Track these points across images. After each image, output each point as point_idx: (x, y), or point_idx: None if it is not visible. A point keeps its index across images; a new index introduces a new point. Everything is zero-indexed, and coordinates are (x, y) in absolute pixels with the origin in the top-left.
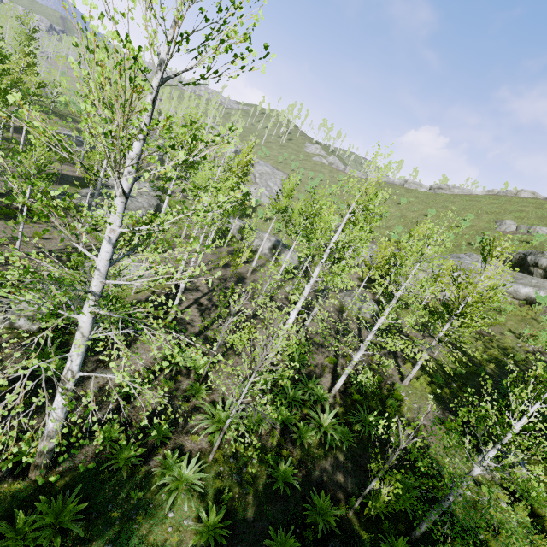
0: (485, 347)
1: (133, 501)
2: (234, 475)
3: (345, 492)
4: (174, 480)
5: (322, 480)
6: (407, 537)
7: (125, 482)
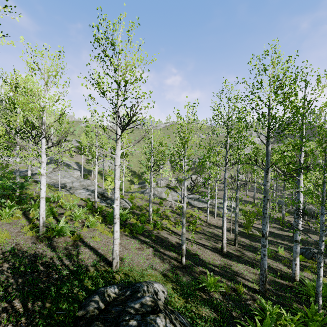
0: None
1: None
2: None
3: None
4: None
5: None
6: None
7: None
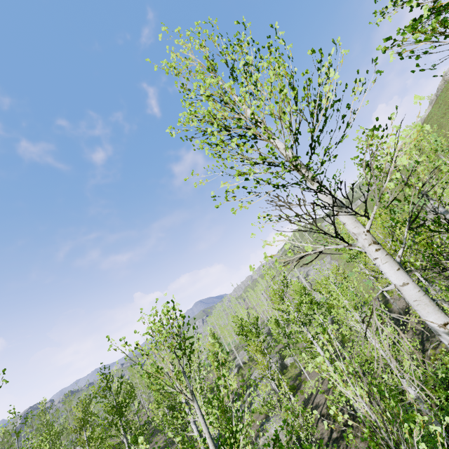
0: None
1: None
2: None
3: None
4: None
5: None
6: None
7: None
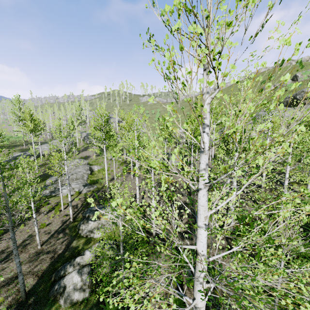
0: None
1: None
2: None
3: None
4: None
5: None
6: None
7: None
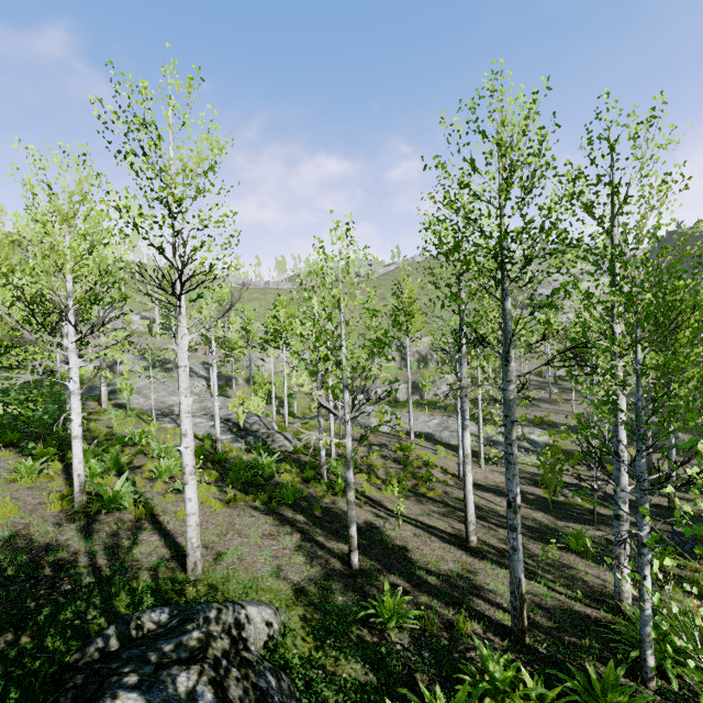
0: None
1: None
2: None
3: None
4: None
5: None
6: None
7: None
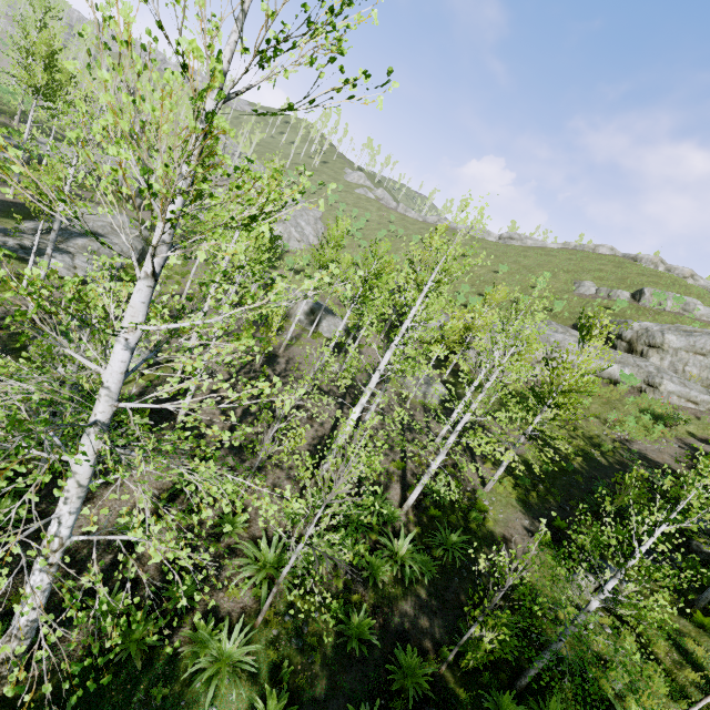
0: (570, 437)
1: (156, 701)
2: (293, 639)
3: (433, 640)
4: (212, 661)
5: (404, 628)
6: (514, 690)
7: (140, 675)
